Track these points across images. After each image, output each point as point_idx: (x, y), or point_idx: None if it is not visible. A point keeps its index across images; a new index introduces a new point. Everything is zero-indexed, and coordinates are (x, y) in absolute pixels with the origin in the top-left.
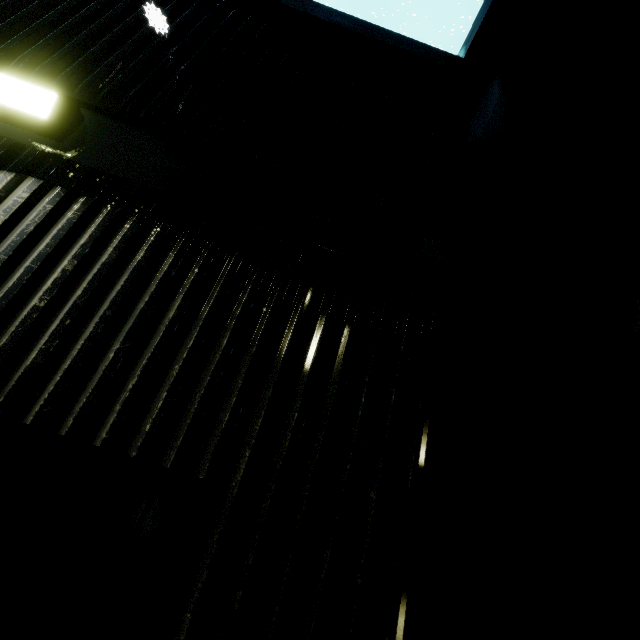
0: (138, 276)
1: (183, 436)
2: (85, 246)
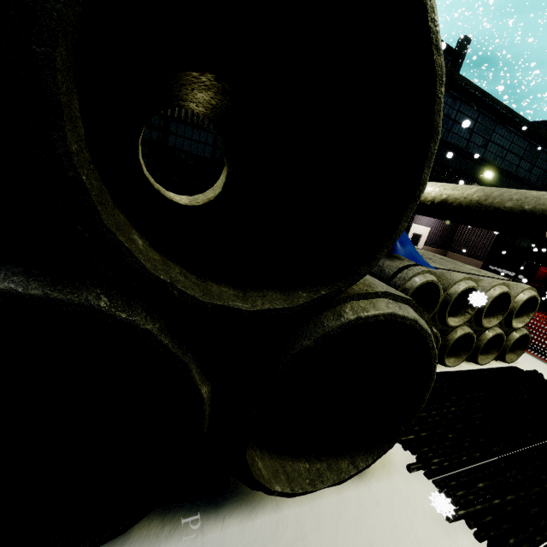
0: None
1: None
2: None
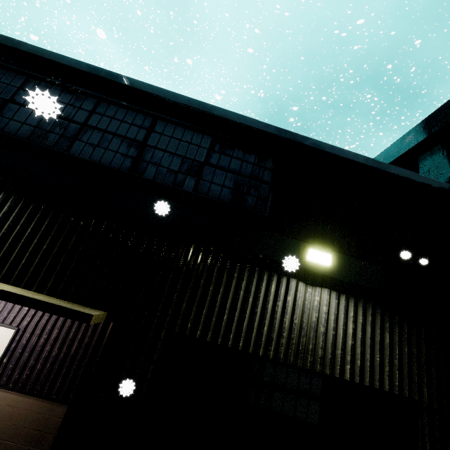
0: (373, 327)
1: (407, 386)
2: (354, 317)
